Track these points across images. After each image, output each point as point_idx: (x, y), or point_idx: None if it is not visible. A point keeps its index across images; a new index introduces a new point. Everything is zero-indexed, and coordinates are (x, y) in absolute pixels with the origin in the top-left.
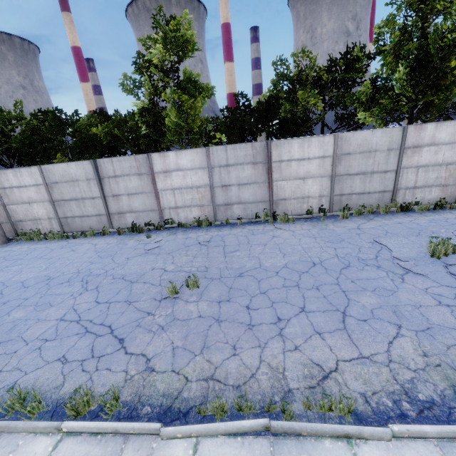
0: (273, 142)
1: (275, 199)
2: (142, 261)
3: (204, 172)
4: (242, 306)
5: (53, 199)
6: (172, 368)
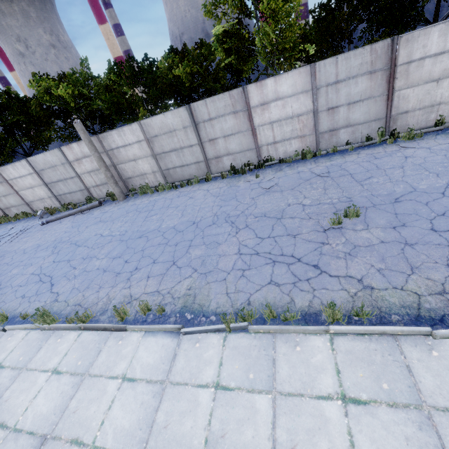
0: (402, 38)
1: (393, 113)
2: (270, 199)
3: (307, 96)
4: (426, 229)
5: (154, 153)
6: (392, 285)
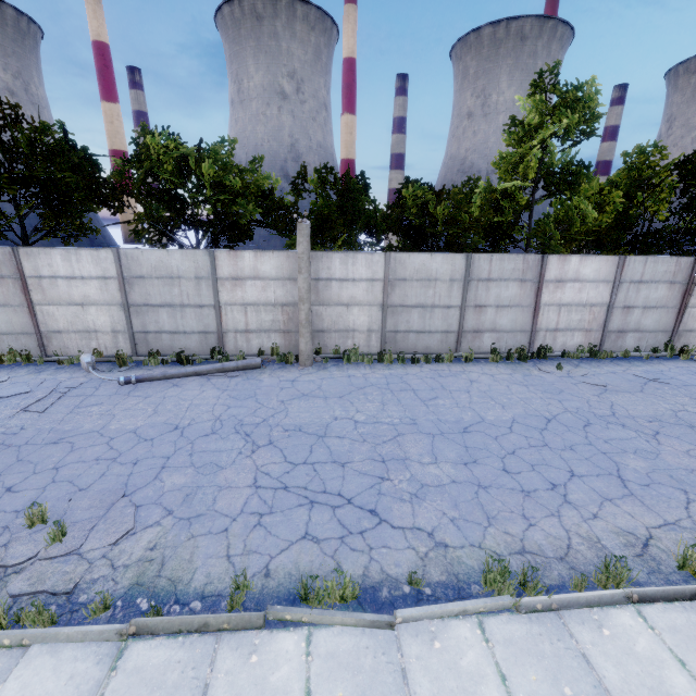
0: None
1: (680, 329)
2: (630, 400)
3: (607, 287)
4: None
5: (387, 303)
6: None
